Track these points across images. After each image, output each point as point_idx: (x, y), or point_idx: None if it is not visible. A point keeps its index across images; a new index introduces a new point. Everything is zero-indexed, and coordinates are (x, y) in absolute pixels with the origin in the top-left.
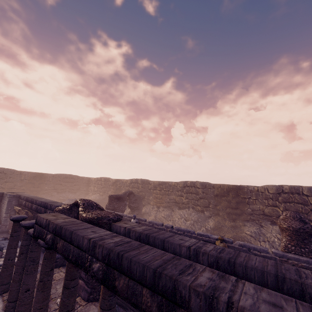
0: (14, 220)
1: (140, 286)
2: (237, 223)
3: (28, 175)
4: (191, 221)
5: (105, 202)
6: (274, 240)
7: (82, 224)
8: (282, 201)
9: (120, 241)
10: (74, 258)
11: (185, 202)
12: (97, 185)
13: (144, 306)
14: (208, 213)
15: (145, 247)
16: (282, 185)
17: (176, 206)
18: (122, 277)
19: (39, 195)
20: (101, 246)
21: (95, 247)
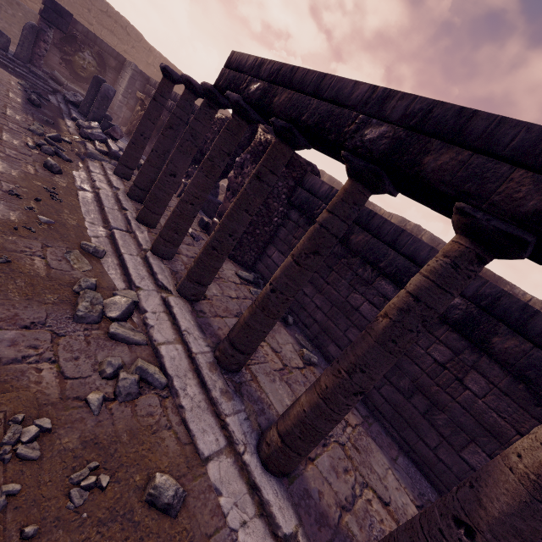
0: (168, 71)
1: (508, 165)
2: None
3: (159, 61)
4: None
5: None
6: None
7: None
8: None
9: None
10: (316, 119)
11: None
12: None
13: (498, 197)
14: None
15: None
16: None
17: None
18: (453, 149)
19: None
20: (409, 96)
21: (387, 99)
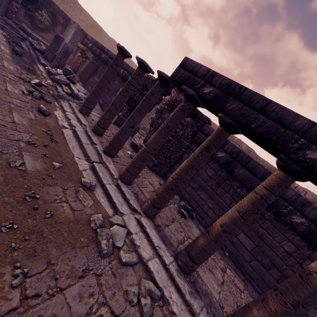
0: (123, 50)
1: None
2: None
3: (87, 18)
4: None
5: None
6: None
7: None
8: None
9: None
10: (263, 130)
11: None
12: None
13: None
14: None
15: None
16: None
17: None
18: None
19: None
20: None
21: None
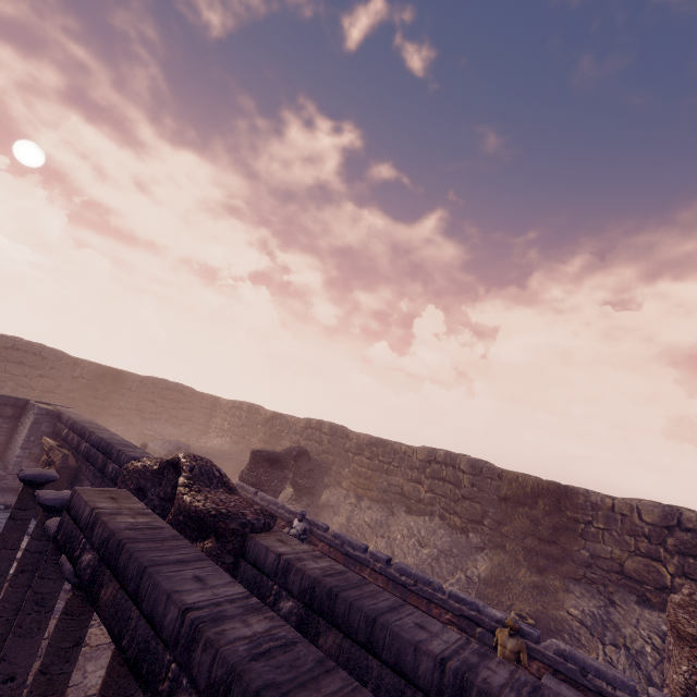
0: (27, 480)
1: None
2: (548, 580)
3: (90, 370)
4: (433, 548)
5: (240, 459)
6: (642, 647)
7: (175, 545)
8: (677, 549)
9: (266, 634)
10: (134, 651)
11: (424, 498)
12: (231, 419)
13: None
14: (479, 539)
15: (336, 679)
16: (680, 508)
17: (401, 504)
18: None
19: (102, 418)
20: (211, 646)
21: (194, 643)
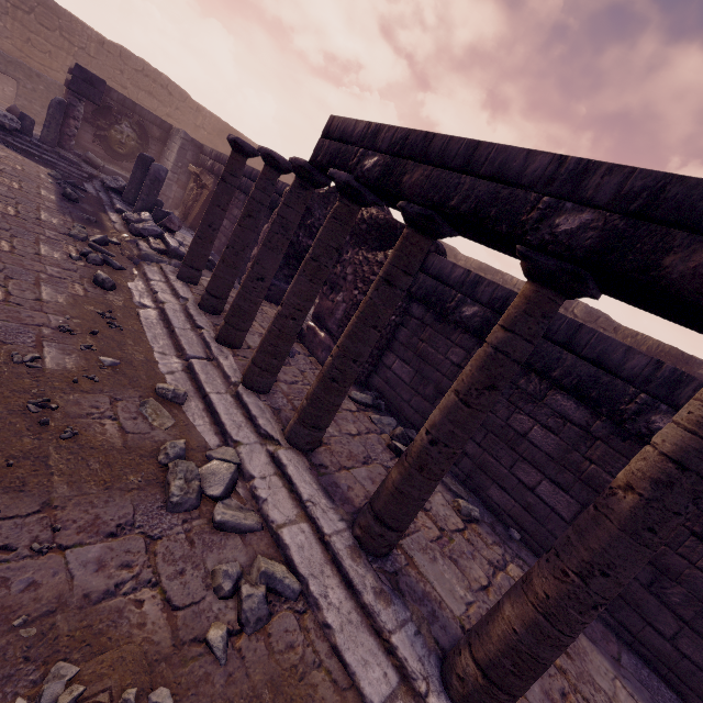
0: (238, 144)
1: None
2: None
3: (210, 122)
4: None
5: None
6: None
7: None
8: None
9: None
10: (472, 204)
11: None
12: None
13: None
14: None
15: None
16: None
17: None
18: None
19: None
20: (621, 168)
21: (586, 174)
